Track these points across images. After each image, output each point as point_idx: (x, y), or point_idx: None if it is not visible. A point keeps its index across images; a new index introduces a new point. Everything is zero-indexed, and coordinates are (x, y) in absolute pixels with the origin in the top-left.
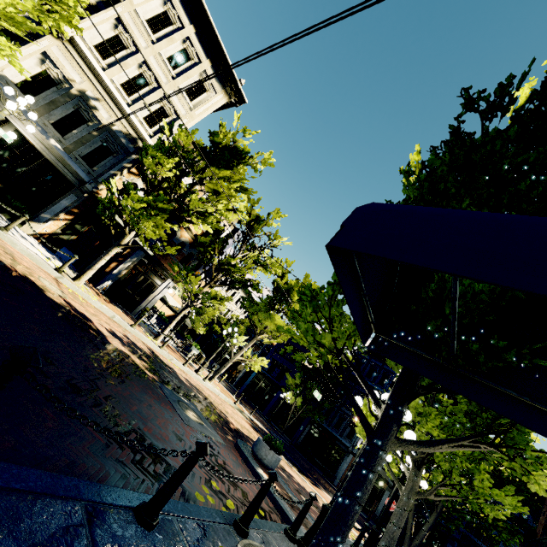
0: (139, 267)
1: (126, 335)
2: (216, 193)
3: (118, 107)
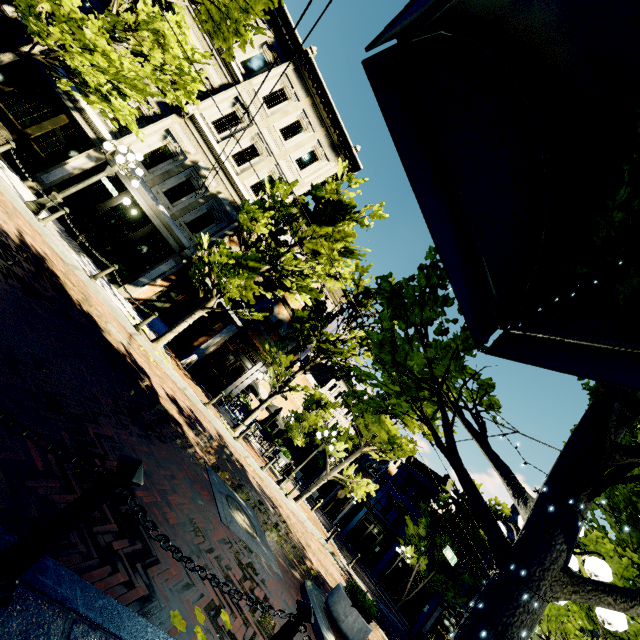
0: (229, 345)
1: (193, 410)
2: (315, 254)
3: (226, 175)
